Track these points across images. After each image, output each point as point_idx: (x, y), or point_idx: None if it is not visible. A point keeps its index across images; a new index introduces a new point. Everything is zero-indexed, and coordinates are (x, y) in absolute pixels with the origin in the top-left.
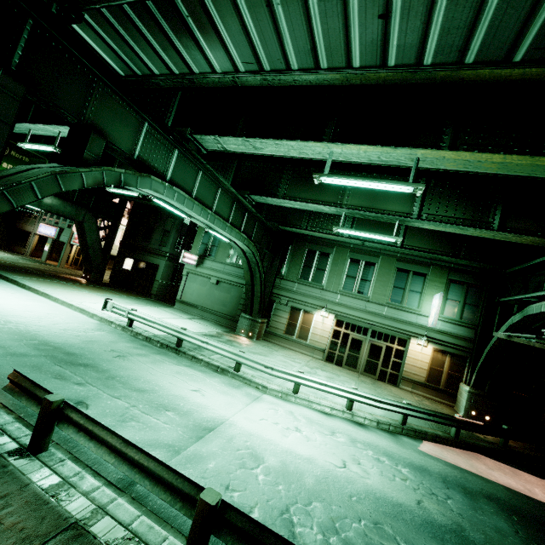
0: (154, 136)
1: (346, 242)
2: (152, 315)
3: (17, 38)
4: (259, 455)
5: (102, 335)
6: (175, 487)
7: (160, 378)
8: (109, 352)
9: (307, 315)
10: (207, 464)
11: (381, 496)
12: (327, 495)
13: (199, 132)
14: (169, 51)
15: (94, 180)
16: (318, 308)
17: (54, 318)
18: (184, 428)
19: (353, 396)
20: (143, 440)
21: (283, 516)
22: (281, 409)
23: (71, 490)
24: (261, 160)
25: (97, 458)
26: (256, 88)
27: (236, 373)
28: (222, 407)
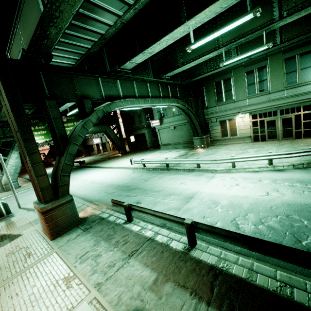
0: (105, 81)
1: (238, 63)
2: (152, 157)
3: (42, 83)
4: (217, 201)
5: (135, 174)
6: (176, 221)
7: (164, 184)
8: (141, 180)
9: (231, 121)
10: (193, 211)
11: (292, 203)
12: (256, 209)
13: (122, 63)
14: (88, 33)
15: (96, 119)
16: (236, 114)
17: (116, 175)
18: (180, 200)
19: (270, 157)
20: (164, 209)
21: (232, 222)
22: (226, 178)
23: (145, 230)
24: (161, 50)
25: (150, 219)
26: (134, 18)
27: (198, 169)
28: (195, 186)
